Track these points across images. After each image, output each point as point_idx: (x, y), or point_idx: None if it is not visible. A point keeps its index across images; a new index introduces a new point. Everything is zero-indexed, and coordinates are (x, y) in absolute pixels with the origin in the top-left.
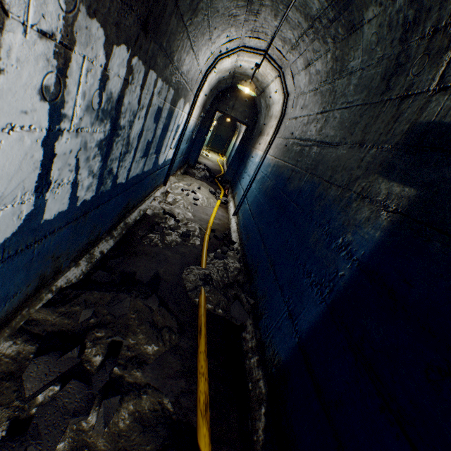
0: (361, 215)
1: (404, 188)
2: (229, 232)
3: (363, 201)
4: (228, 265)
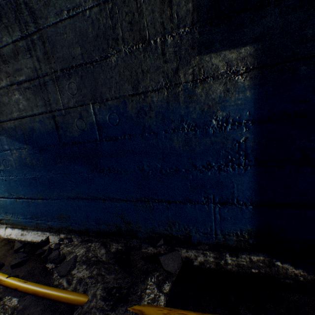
0: (216, 93)
1: (239, 51)
2: (15, 242)
3: (206, 83)
4: (91, 257)
